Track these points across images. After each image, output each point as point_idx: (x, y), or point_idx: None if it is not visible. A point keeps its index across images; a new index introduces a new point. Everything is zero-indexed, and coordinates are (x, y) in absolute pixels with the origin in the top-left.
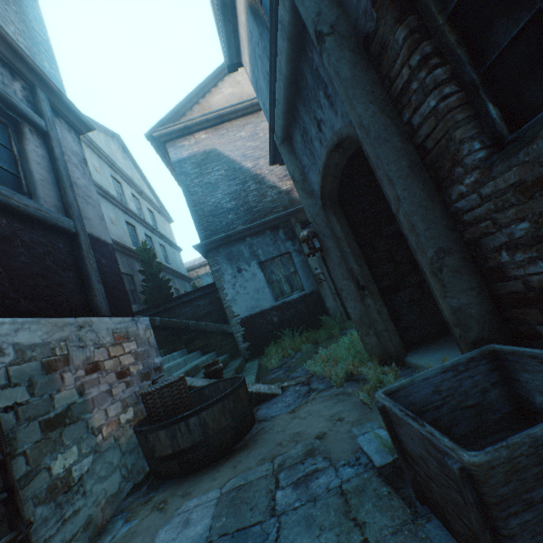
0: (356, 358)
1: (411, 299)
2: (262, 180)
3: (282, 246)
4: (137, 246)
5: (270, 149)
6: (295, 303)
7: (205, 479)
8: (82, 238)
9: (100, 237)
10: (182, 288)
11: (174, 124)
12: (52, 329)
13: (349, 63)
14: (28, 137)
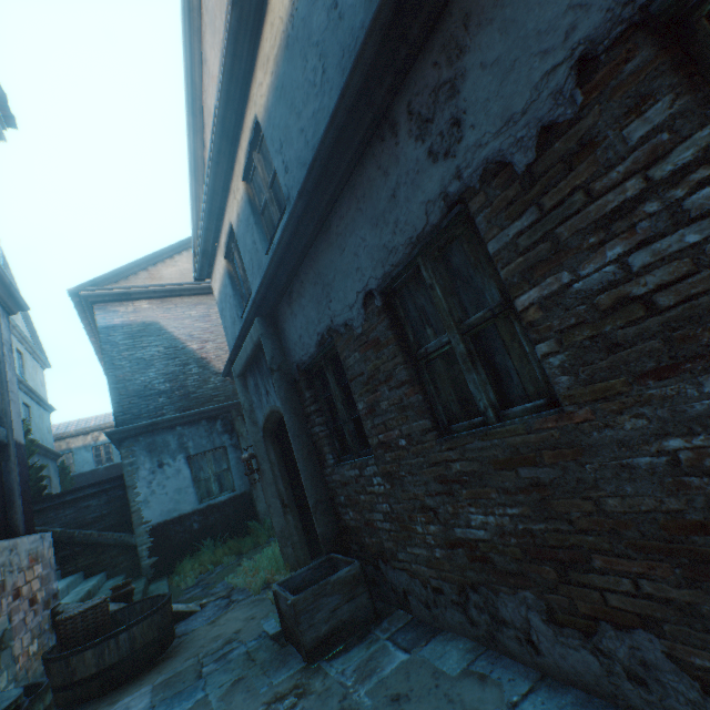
0: (275, 567)
1: None
2: (207, 364)
3: (219, 439)
4: None
5: (226, 368)
6: (223, 505)
7: (131, 688)
8: (12, 448)
9: (18, 439)
10: (44, 472)
11: (112, 286)
12: None
13: (285, 389)
14: None
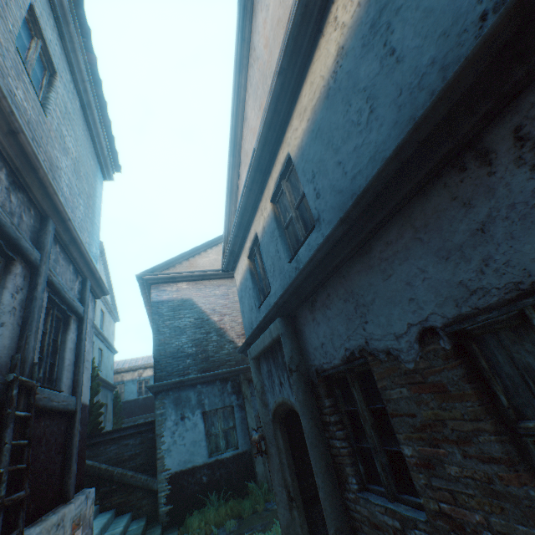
0: None
1: None
2: (224, 333)
3: (228, 398)
4: None
5: (241, 347)
6: (227, 462)
7: None
8: (78, 415)
9: (84, 402)
10: (104, 400)
11: (164, 272)
12: None
13: (303, 390)
14: (72, 327)
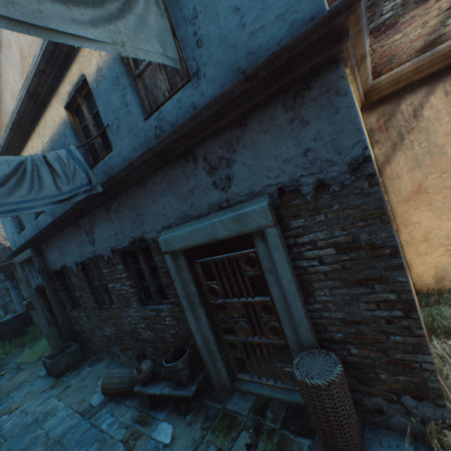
0: (45, 350)
1: None
2: None
3: (2, 284)
4: None
5: (9, 256)
6: (9, 322)
7: None
8: None
9: None
10: None
11: None
12: None
13: (47, 279)
14: None
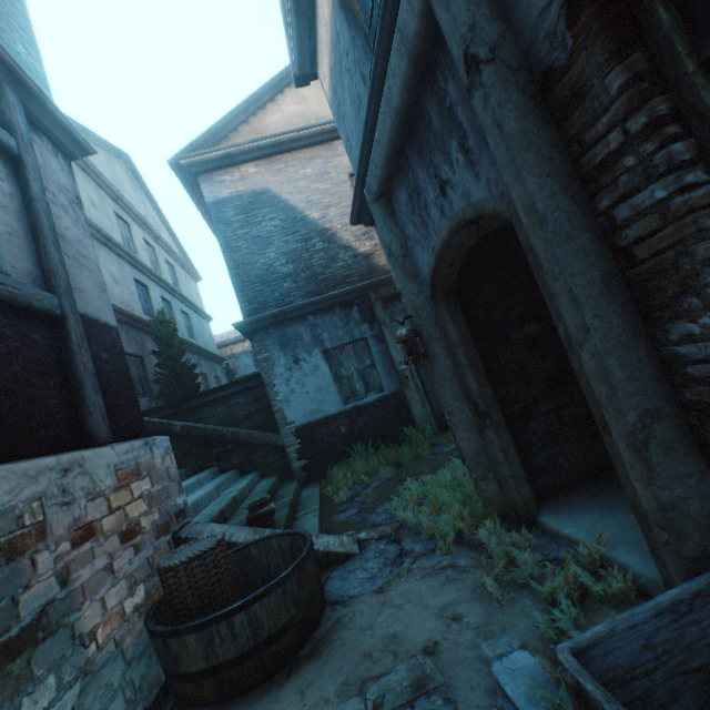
0: (466, 508)
1: (546, 431)
2: (332, 237)
3: (357, 330)
4: (150, 314)
5: (354, 204)
6: (371, 408)
7: None
8: (72, 324)
9: (99, 319)
10: (211, 373)
11: (211, 149)
12: (18, 483)
13: (516, 110)
14: None
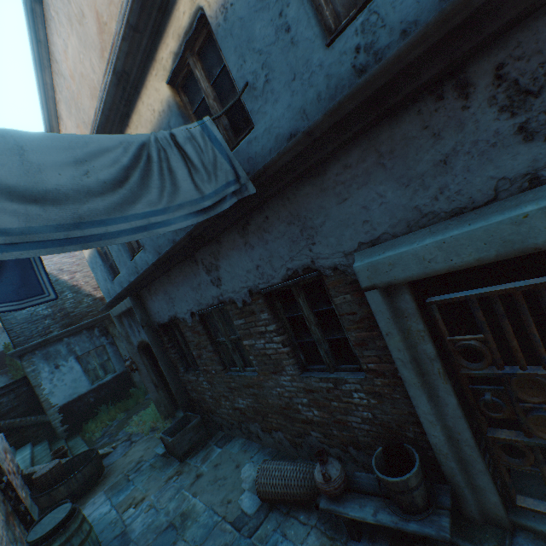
0: (155, 418)
1: None
2: (79, 289)
3: (98, 341)
4: None
5: (103, 308)
6: (109, 383)
7: (90, 495)
8: None
9: None
10: None
11: None
12: None
13: (152, 335)
14: None
